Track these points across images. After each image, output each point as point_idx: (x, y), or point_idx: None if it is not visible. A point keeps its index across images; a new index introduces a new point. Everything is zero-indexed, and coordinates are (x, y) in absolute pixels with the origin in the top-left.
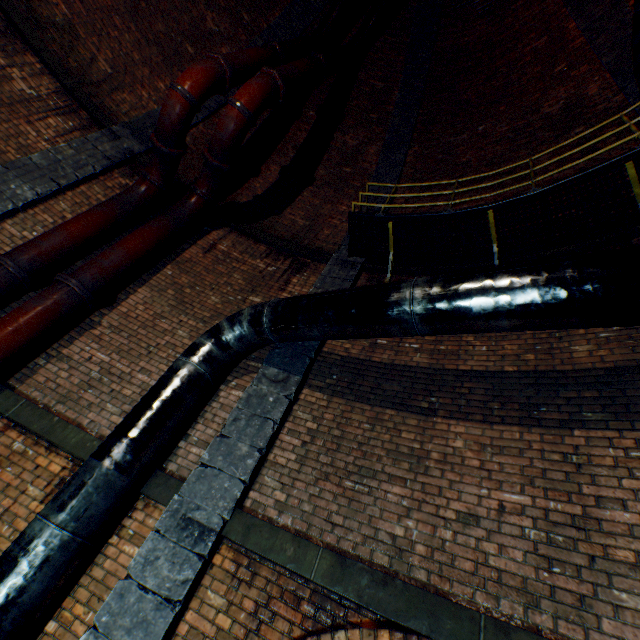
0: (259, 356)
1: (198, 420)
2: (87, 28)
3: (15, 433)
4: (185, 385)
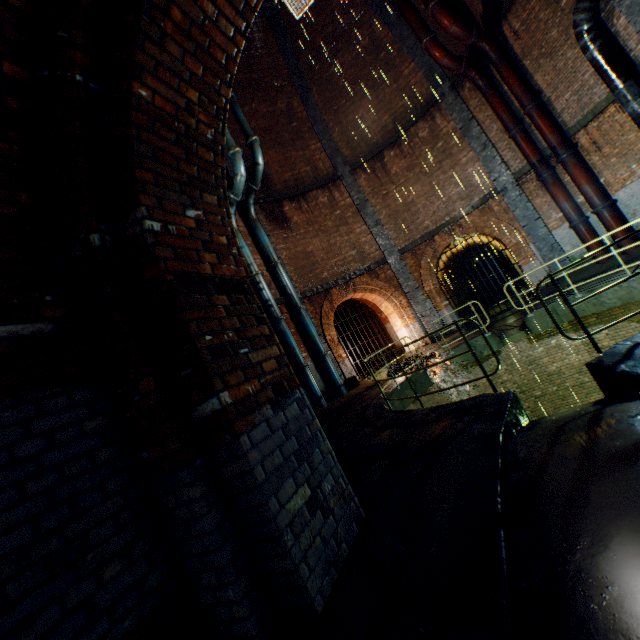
0: (605, 3)
1: (625, 45)
2: (389, 111)
3: (588, 127)
4: (600, 55)
